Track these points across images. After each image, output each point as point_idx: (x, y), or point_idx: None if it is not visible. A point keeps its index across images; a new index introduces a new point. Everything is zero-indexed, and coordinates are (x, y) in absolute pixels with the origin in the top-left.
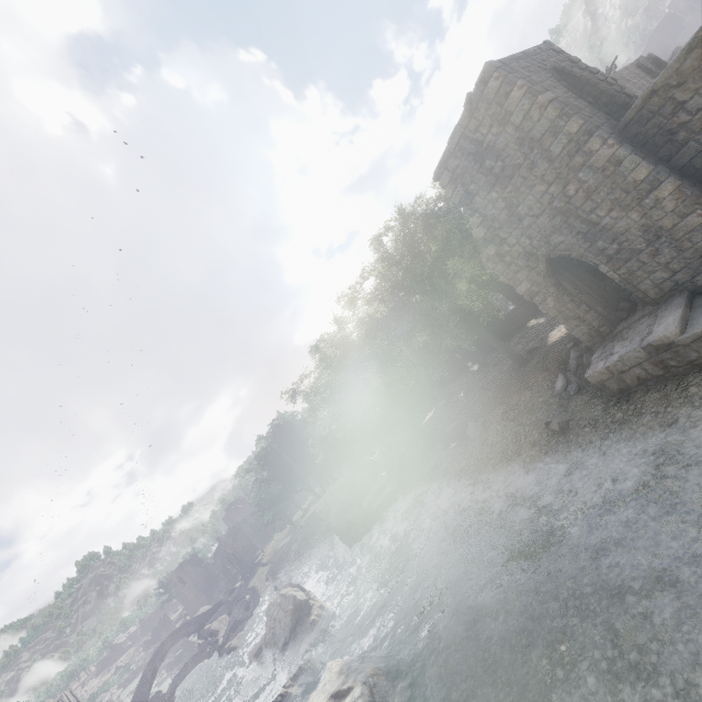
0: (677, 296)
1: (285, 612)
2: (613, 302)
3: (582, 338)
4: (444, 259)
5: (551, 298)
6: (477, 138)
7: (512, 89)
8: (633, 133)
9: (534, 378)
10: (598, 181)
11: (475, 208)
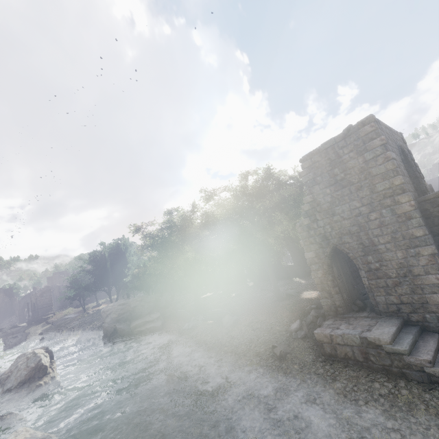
0: (395, 318)
1: (27, 366)
2: (354, 297)
3: (325, 307)
4: (275, 210)
5: (321, 271)
6: (339, 153)
7: (376, 138)
8: (425, 207)
9: (281, 312)
10: (391, 221)
11: (312, 191)
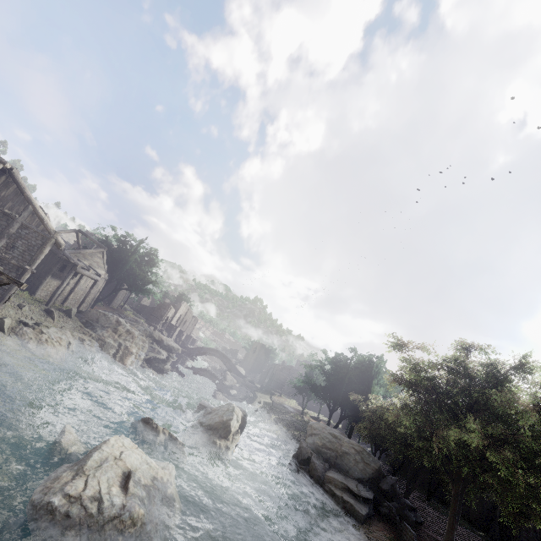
0: None
1: (222, 415)
2: None
3: None
4: None
5: None
6: None
7: None
8: None
9: None
10: None
11: None
